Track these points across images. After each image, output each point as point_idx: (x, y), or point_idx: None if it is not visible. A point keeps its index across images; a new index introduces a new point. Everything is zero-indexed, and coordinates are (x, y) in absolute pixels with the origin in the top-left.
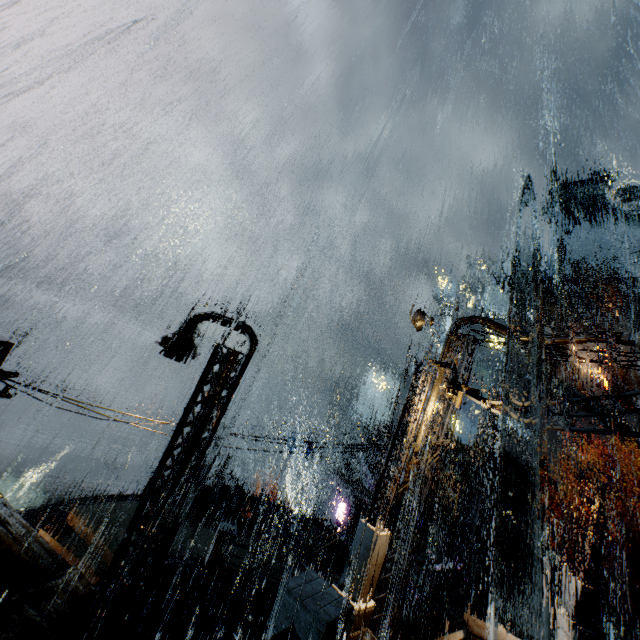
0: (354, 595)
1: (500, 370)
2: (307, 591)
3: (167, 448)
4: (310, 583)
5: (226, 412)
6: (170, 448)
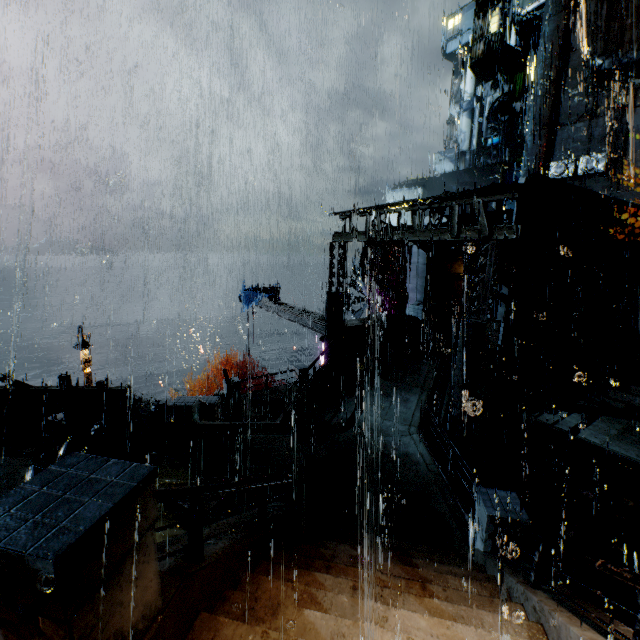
0: None
1: (541, 79)
2: None
3: None
4: None
5: None
6: None
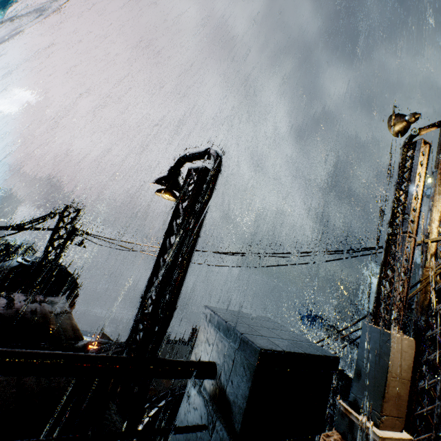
0: (372, 416)
1: None
2: (244, 321)
3: (158, 255)
4: (255, 320)
5: (199, 218)
6: (159, 254)
